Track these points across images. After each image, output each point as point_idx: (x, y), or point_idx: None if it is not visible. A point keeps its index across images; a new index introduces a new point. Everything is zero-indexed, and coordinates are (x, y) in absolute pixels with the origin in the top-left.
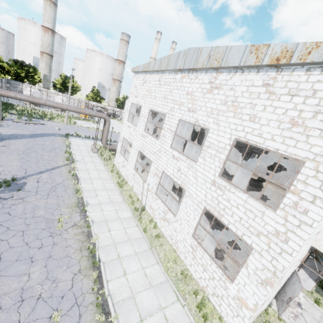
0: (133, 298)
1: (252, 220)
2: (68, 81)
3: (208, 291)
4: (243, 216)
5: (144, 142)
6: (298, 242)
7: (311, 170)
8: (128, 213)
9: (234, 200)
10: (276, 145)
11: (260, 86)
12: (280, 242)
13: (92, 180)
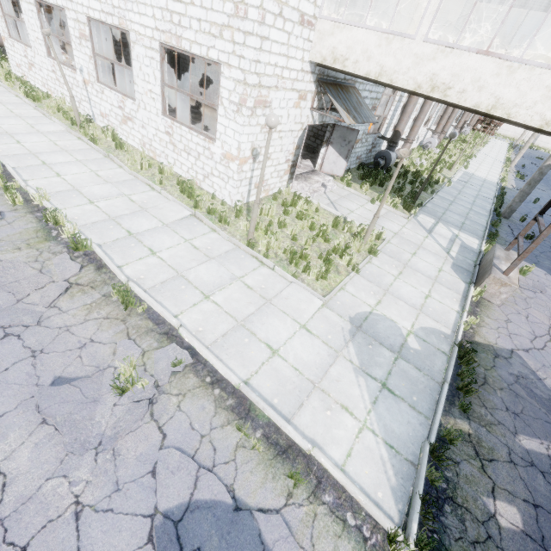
0: (77, 190)
1: (211, 12)
2: None
3: (199, 180)
4: (200, 14)
5: None
6: (255, 4)
7: None
8: (58, 127)
9: None
10: None
11: None
12: (241, 23)
13: None
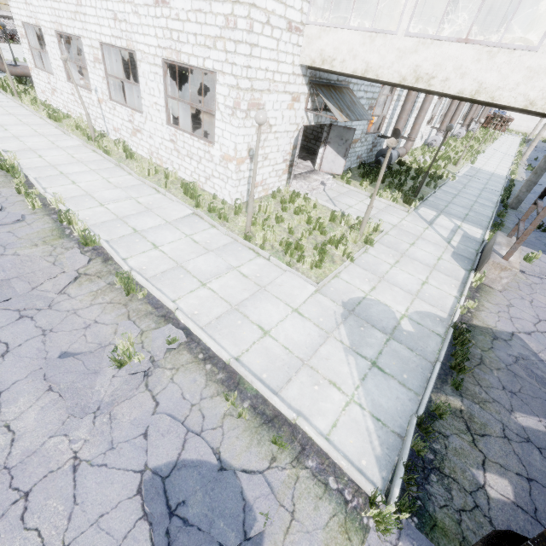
0: (90, 195)
1: (205, 26)
2: None
3: (202, 182)
4: (196, 29)
5: (52, 1)
6: (243, 14)
7: None
8: (75, 142)
9: (183, 9)
10: None
11: None
12: (232, 33)
13: None
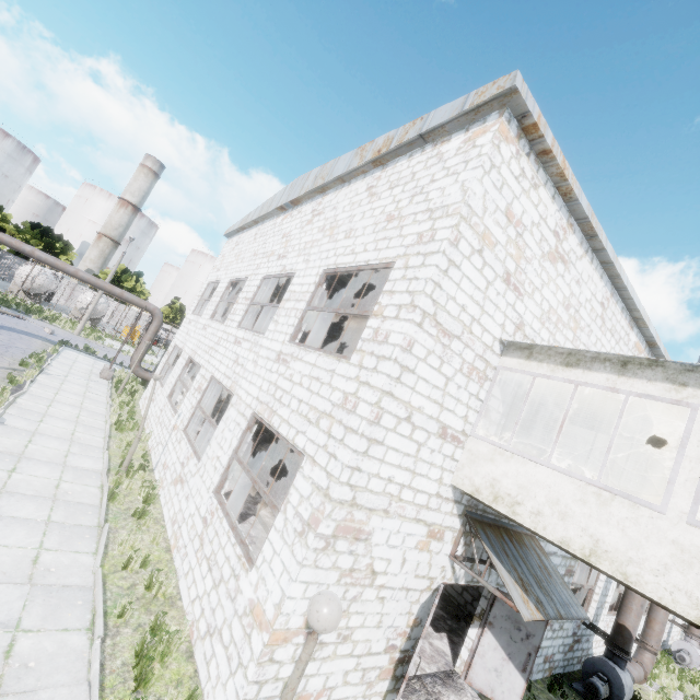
0: None
1: (316, 396)
2: (128, 278)
3: (199, 631)
4: (304, 395)
5: (203, 336)
6: (370, 399)
7: (400, 270)
8: (96, 464)
9: (300, 372)
10: (368, 256)
11: (363, 192)
12: (346, 415)
13: (54, 402)
